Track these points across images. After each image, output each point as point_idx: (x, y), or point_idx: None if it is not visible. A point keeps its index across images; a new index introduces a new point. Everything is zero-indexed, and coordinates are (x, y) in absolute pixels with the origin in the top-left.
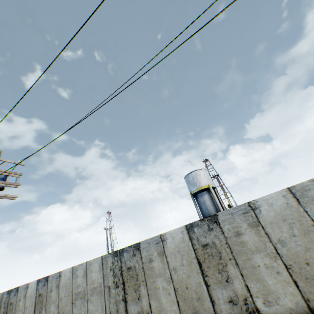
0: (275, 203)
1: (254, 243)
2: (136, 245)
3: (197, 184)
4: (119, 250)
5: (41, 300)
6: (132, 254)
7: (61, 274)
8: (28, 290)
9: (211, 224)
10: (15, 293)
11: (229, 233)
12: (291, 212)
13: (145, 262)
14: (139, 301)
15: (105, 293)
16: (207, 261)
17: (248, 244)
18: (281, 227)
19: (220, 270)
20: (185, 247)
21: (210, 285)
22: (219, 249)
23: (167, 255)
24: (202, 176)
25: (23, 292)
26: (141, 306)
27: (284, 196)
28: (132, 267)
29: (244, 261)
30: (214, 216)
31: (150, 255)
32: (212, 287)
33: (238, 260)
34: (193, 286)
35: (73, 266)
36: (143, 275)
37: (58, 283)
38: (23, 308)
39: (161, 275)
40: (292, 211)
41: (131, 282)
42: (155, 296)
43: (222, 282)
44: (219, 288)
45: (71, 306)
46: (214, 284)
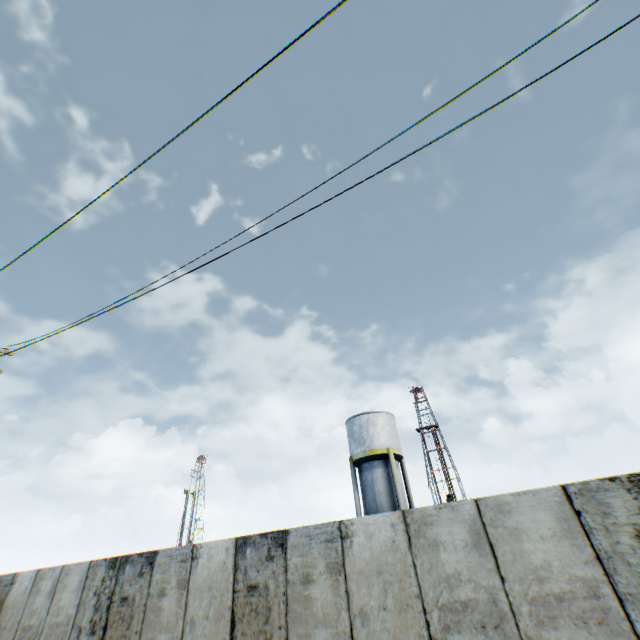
0: (378, 536)
1: (324, 605)
2: (151, 553)
3: (366, 442)
4: (122, 558)
5: None
6: (139, 572)
7: (16, 579)
8: None
9: (274, 548)
10: None
11: (295, 573)
12: (395, 560)
13: (154, 593)
14: None
15: None
16: (246, 621)
17: (315, 604)
18: (372, 586)
19: None
20: (223, 580)
21: None
22: (270, 602)
23: (190, 590)
24: (379, 428)
25: None
26: None
27: (394, 526)
28: (130, 597)
29: (300, 637)
30: (284, 532)
31: (165, 582)
32: None
33: (291, 633)
34: None
35: (41, 568)
36: (141, 621)
37: (5, 596)
38: None
39: (168, 629)
40: (397, 558)
41: (117, 630)
42: None
43: None
44: None
45: None
46: None
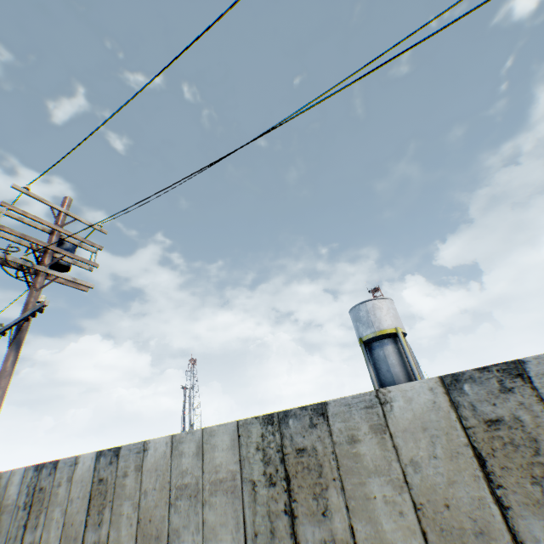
0: None
1: None
2: (317, 406)
3: (375, 324)
4: (279, 414)
5: (103, 490)
6: (309, 424)
7: (147, 447)
8: (76, 469)
9: (507, 380)
10: (50, 471)
11: None
12: None
13: (341, 442)
14: (324, 520)
15: (245, 494)
16: (500, 456)
17: None
18: None
19: (536, 477)
20: (441, 420)
21: (510, 507)
22: (530, 434)
23: (394, 434)
24: (385, 311)
25: (67, 471)
26: (330, 531)
27: None
28: (308, 448)
29: None
30: (515, 363)
31: (353, 430)
32: (516, 512)
33: None
34: (462, 504)
35: (174, 434)
36: (336, 469)
37: (140, 462)
38: (64, 501)
39: (380, 473)
40: None
41: (305, 479)
42: (364, 513)
43: (542, 504)
44: (534, 516)
45: (166, 511)
46: (521, 506)
